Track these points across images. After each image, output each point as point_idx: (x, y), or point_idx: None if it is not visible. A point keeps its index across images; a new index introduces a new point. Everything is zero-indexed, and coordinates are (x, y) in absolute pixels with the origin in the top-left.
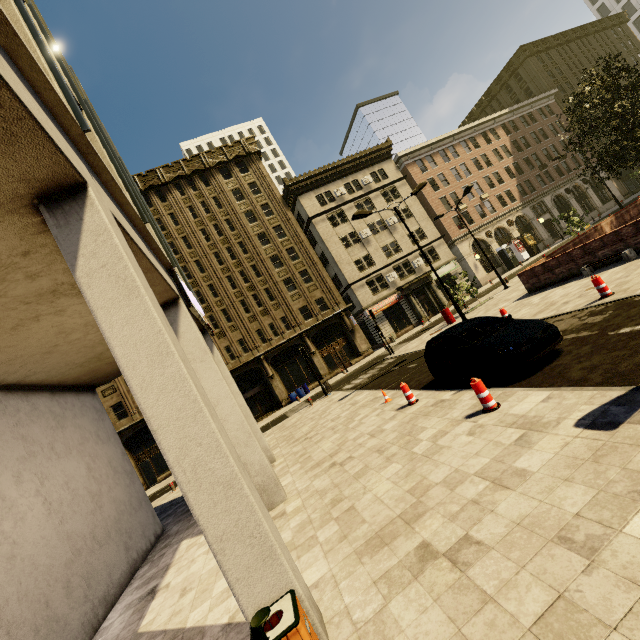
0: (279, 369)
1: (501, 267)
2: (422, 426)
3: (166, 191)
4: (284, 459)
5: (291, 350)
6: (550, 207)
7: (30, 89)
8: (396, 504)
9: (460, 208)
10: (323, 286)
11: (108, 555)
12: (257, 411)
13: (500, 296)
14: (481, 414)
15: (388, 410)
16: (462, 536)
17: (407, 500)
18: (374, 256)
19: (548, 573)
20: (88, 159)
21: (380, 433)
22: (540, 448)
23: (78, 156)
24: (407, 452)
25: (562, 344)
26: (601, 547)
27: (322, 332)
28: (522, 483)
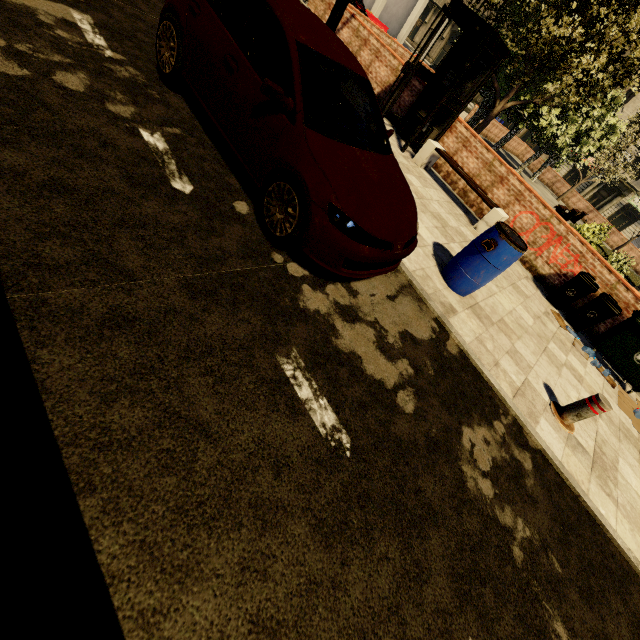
0: None
1: None
2: None
3: None
4: None
5: None
6: None
7: None
8: None
9: None
10: None
11: (384, 16)
12: None
13: None
14: None
15: None
16: None
17: None
18: None
19: None
20: None
21: None
22: None
23: None
24: None
25: None
26: None
27: None
28: None
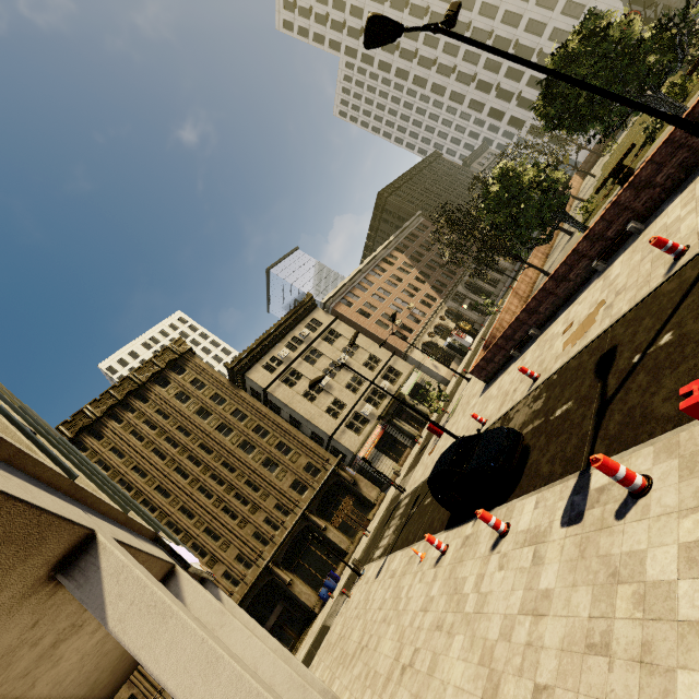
0: (295, 568)
1: (456, 357)
2: (462, 576)
3: (100, 427)
4: (349, 692)
5: (300, 538)
6: (465, 293)
7: (36, 482)
8: (475, 685)
9: (396, 323)
10: (305, 450)
11: None
12: (289, 638)
13: (468, 391)
14: (500, 541)
15: (427, 569)
16: (533, 688)
17: (482, 674)
18: (342, 397)
19: (592, 686)
20: (76, 497)
21: (431, 603)
22: (549, 560)
23: (74, 505)
24: (461, 615)
25: (527, 438)
26: (610, 640)
27: (324, 500)
28: (550, 604)
